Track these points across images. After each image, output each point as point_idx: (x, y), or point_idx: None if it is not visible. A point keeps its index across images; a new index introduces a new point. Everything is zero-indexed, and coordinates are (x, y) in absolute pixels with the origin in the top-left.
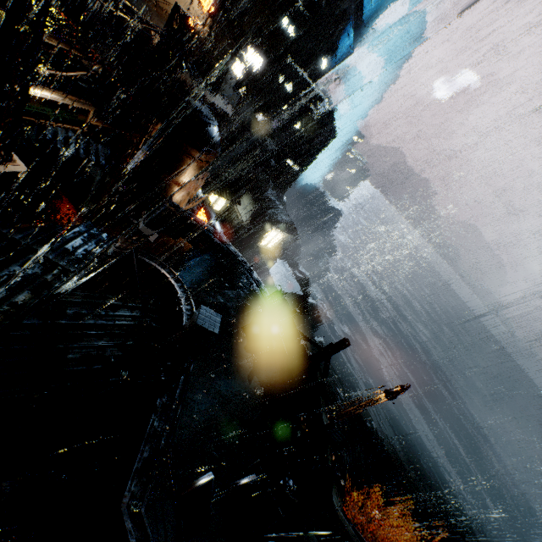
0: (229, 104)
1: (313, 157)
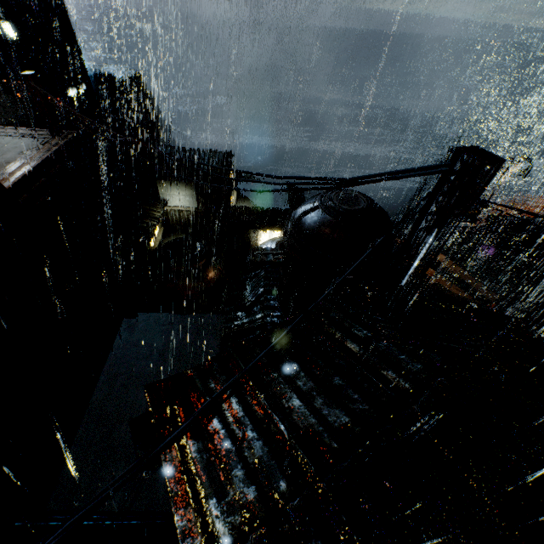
0: (19, 131)
1: (75, 50)
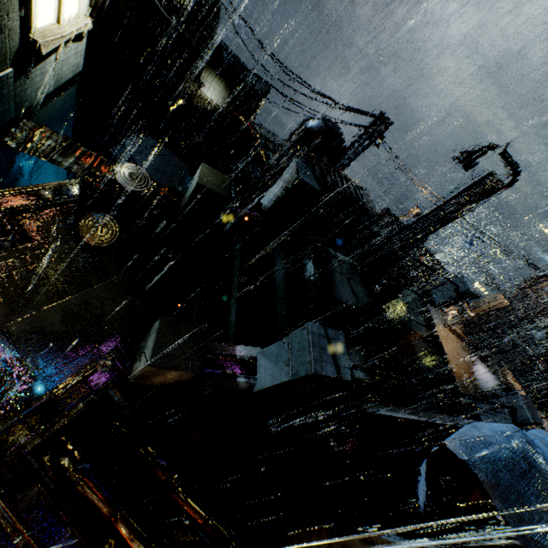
0: None
1: None
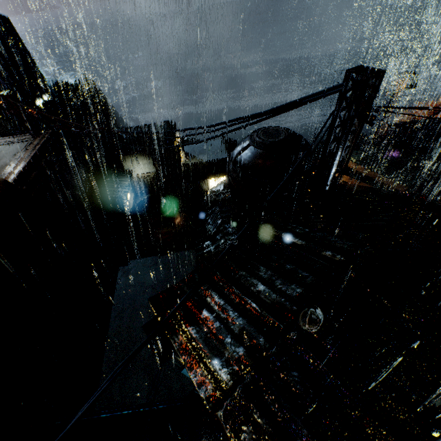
0: (7, 140)
1: (34, 68)
